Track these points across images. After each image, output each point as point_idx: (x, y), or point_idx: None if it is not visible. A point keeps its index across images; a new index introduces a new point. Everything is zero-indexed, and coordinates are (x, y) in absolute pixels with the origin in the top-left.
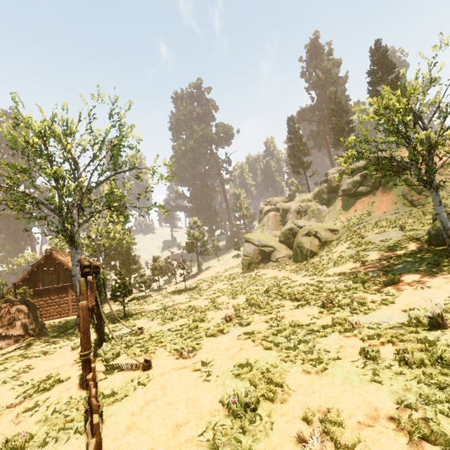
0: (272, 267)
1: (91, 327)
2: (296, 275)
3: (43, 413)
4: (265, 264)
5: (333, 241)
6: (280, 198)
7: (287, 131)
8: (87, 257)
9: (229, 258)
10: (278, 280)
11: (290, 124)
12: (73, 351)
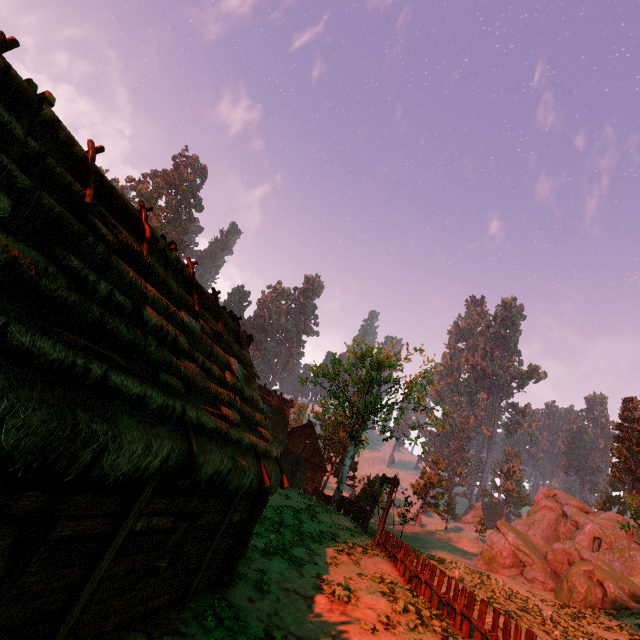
0: (520, 583)
1: (337, 511)
2: (545, 605)
3: (360, 541)
4: (512, 573)
5: (627, 608)
6: (575, 500)
7: (619, 414)
8: (324, 440)
9: (463, 536)
10: (518, 594)
11: (627, 407)
12: (345, 521)
